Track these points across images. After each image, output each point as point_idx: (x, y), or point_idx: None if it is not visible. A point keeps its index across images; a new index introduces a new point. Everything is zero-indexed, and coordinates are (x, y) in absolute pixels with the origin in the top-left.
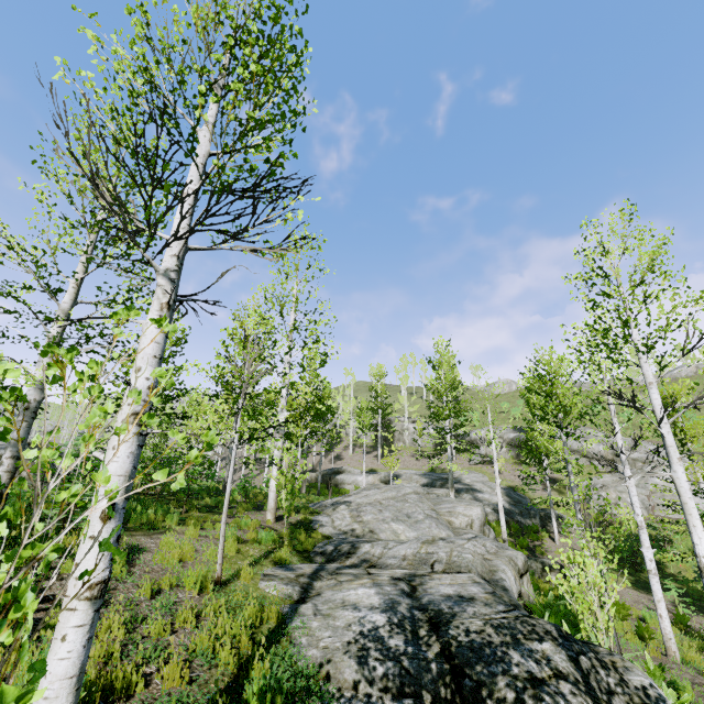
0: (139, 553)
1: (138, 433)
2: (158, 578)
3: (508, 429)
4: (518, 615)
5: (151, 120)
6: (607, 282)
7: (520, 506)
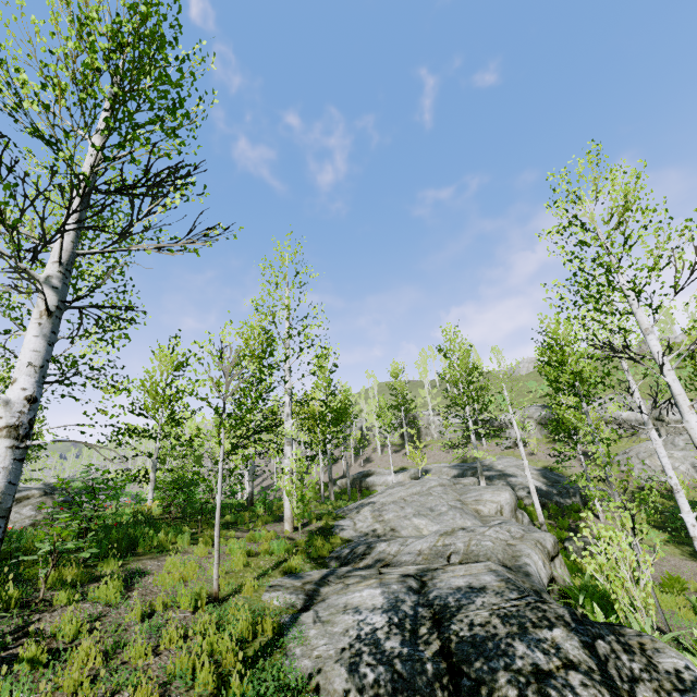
0: (141, 577)
1: (12, 447)
2: (155, 600)
3: (537, 408)
4: (530, 601)
5: (31, 135)
6: (580, 229)
7: (558, 486)
